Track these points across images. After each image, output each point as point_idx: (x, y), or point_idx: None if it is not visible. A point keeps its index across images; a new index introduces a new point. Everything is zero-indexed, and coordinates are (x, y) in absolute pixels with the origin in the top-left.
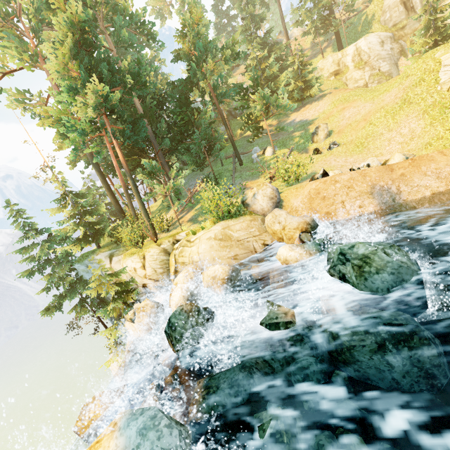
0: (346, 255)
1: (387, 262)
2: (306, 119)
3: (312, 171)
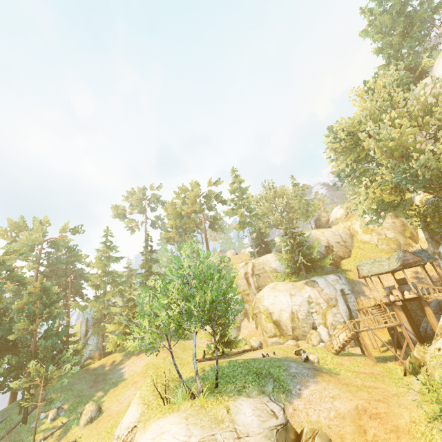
0: None
1: None
2: (125, 374)
3: None
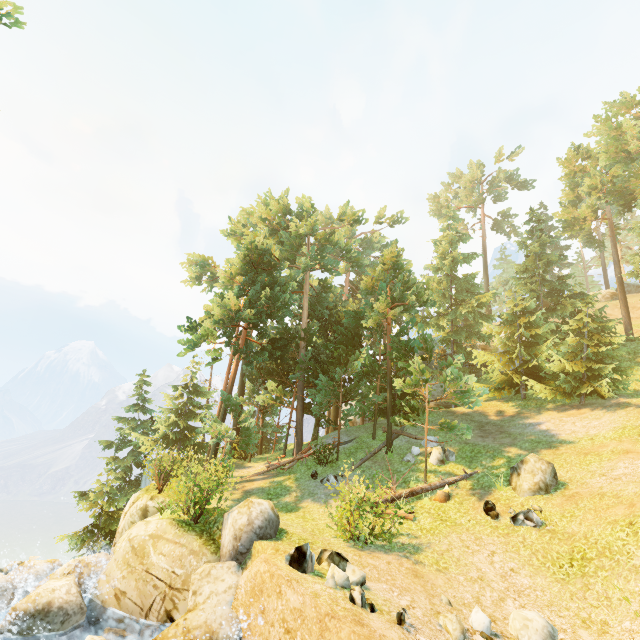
0: None
1: None
2: (556, 433)
3: (425, 542)
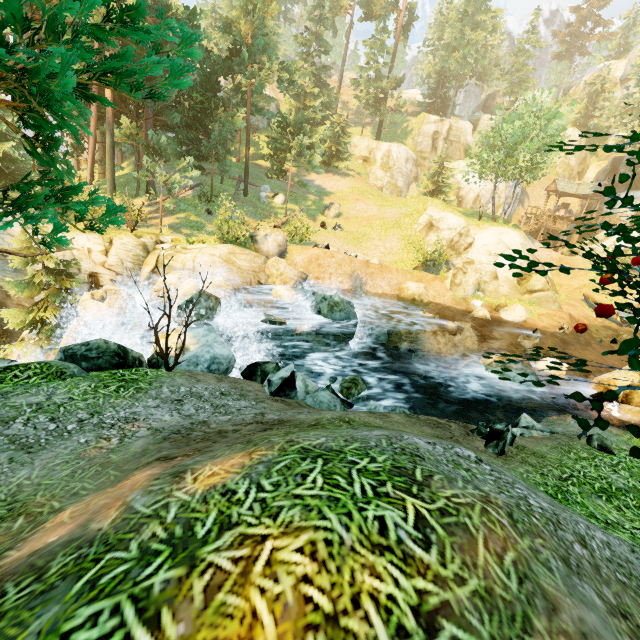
0: (326, 299)
1: (346, 307)
2: (325, 188)
3: (314, 240)
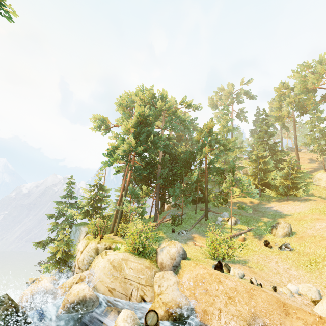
0: None
1: None
2: (281, 211)
3: (246, 258)
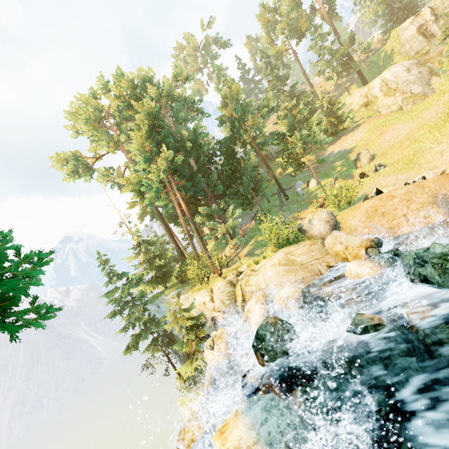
0: (423, 258)
1: None
2: (345, 149)
3: (362, 193)
